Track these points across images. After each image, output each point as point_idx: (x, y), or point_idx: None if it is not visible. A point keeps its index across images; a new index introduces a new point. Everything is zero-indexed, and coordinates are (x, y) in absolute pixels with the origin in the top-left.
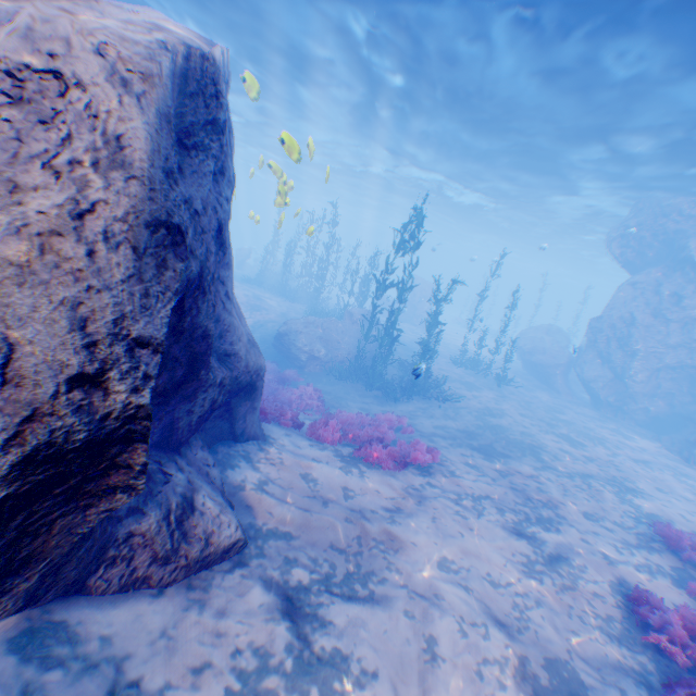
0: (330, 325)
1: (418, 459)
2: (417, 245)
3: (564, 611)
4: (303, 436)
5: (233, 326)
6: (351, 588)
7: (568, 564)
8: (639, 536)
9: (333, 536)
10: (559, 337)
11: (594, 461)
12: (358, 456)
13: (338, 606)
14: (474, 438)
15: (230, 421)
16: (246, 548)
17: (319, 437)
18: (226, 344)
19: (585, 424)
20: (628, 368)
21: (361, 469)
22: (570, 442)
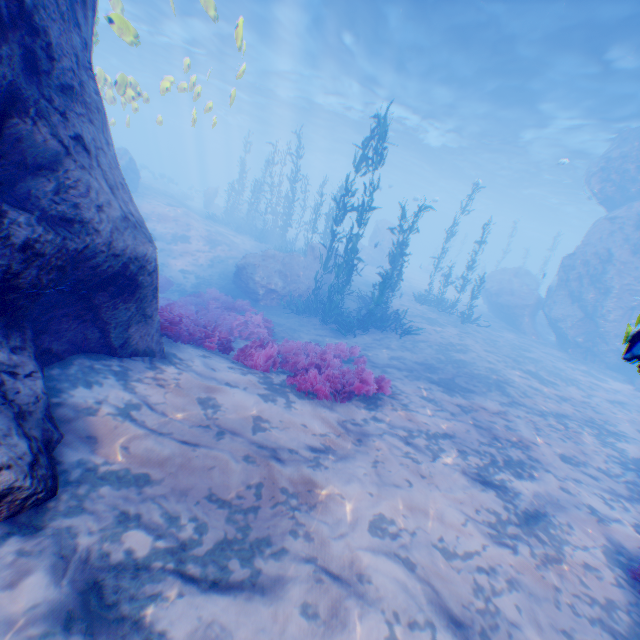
0: (289, 258)
1: (363, 389)
2: (379, 161)
3: (550, 598)
4: (228, 360)
5: (85, 186)
6: (223, 569)
7: (549, 525)
8: (631, 487)
9: (219, 484)
10: (527, 280)
11: (567, 400)
12: (291, 384)
13: (189, 603)
14: (435, 372)
15: (100, 327)
16: (53, 504)
17: (247, 362)
18: (67, 205)
19: (554, 364)
20: (601, 307)
21: (289, 398)
22: (540, 380)
